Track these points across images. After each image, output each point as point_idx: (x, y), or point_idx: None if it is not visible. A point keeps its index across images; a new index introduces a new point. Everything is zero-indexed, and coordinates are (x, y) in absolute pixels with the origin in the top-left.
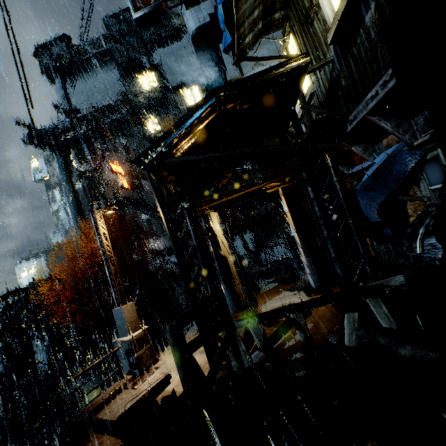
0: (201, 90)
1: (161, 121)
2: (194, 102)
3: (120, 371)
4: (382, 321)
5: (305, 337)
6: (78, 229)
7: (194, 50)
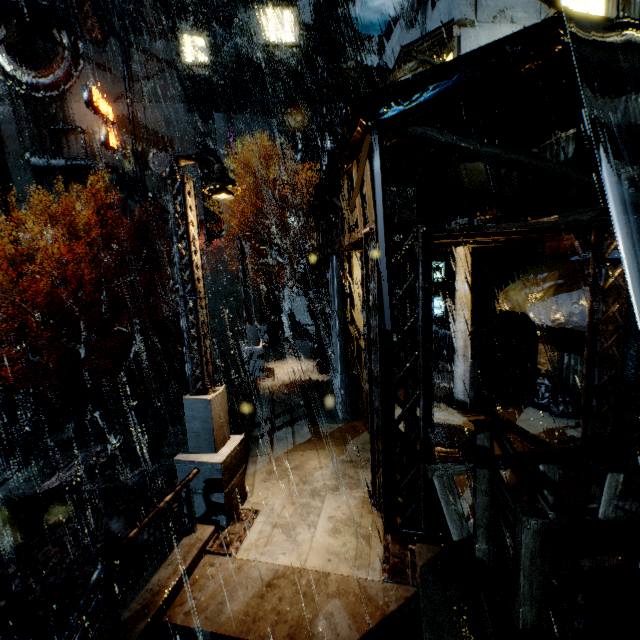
0: (298, 22)
1: (210, 47)
2: (279, 39)
3: (193, 518)
4: None
5: (554, 502)
6: None
7: None
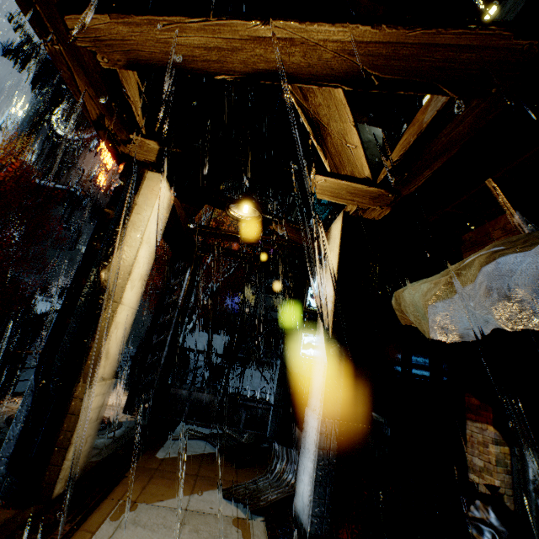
0: None
1: None
2: None
3: None
4: None
5: None
6: None
7: None
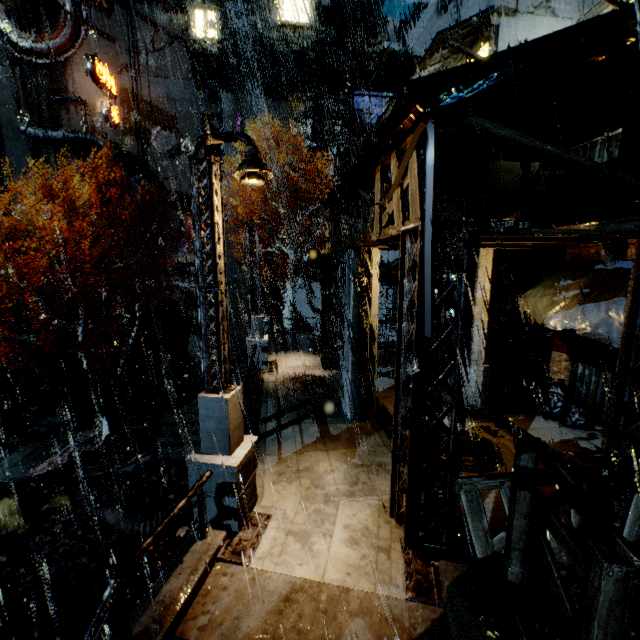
0: (315, 2)
1: (221, 22)
2: (294, 19)
3: (205, 523)
4: None
5: (580, 522)
6: None
7: None
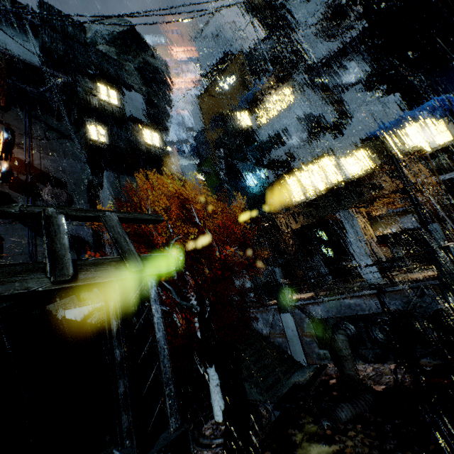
0: (161, 139)
1: (108, 135)
2: (152, 143)
3: None
4: None
5: None
6: None
7: (140, 107)
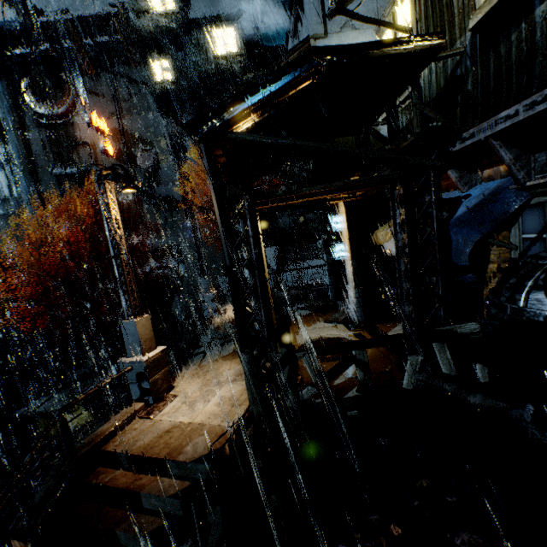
0: (239, 35)
1: (173, 67)
2: (225, 51)
3: (130, 397)
4: (443, 367)
5: (365, 376)
6: (29, 200)
7: None
